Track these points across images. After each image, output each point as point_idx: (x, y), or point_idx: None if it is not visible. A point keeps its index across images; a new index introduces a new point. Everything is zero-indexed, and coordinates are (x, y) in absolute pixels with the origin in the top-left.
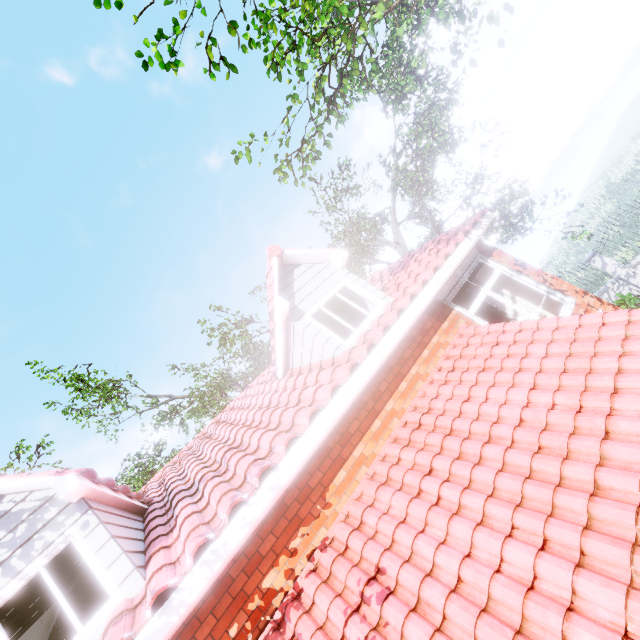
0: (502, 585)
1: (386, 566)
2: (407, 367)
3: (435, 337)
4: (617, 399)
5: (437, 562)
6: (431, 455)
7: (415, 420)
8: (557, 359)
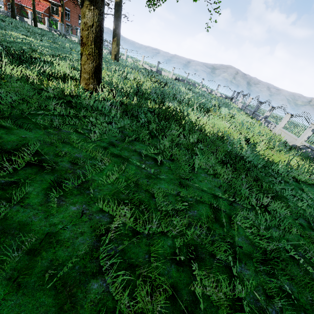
0: (29, 3)
1: (30, 0)
2: (43, 0)
3: (47, 2)
4: (36, 8)
5: (30, 2)
6: (36, 2)
7: (39, 2)
8: (41, 7)
